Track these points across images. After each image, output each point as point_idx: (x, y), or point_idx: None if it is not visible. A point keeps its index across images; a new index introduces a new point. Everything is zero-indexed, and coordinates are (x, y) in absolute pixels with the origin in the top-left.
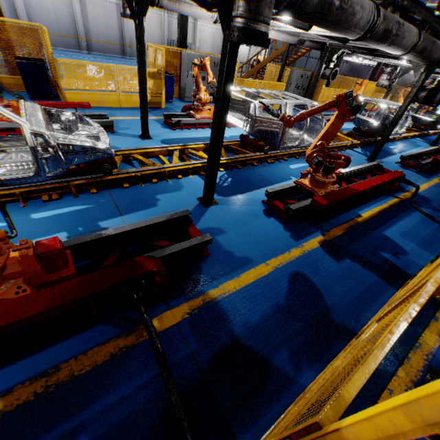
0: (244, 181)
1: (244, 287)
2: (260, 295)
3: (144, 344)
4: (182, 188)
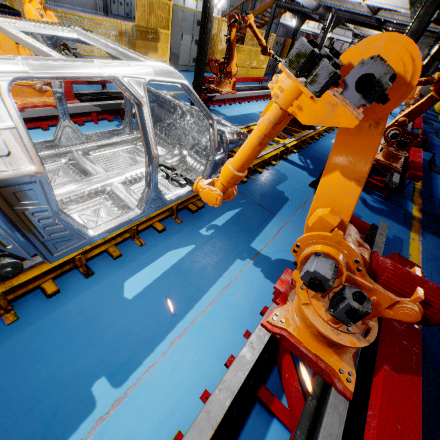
0: (319, 161)
1: (421, 263)
2: (435, 267)
3: (423, 334)
4: (286, 176)
